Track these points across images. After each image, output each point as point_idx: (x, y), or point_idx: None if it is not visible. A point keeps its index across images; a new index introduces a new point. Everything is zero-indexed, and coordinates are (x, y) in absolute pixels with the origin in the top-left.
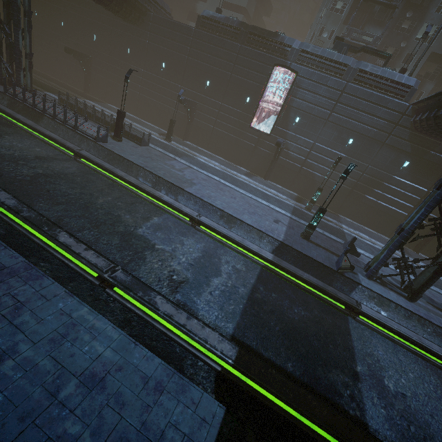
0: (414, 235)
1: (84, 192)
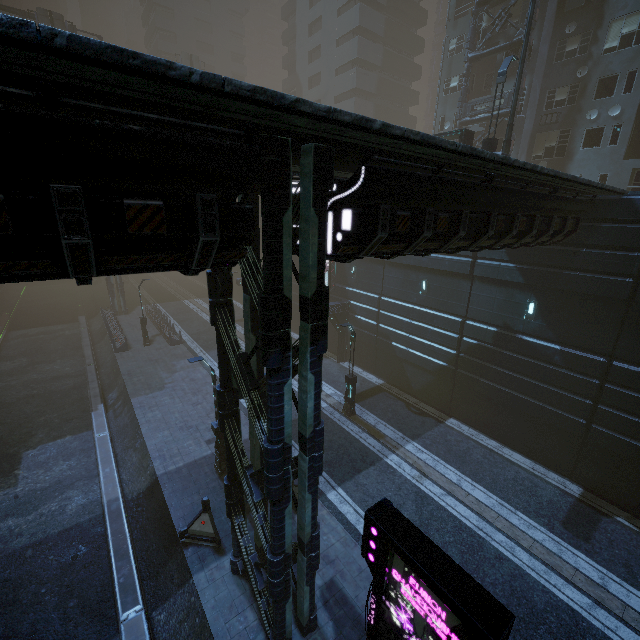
0: (635, 481)
1: (41, 410)
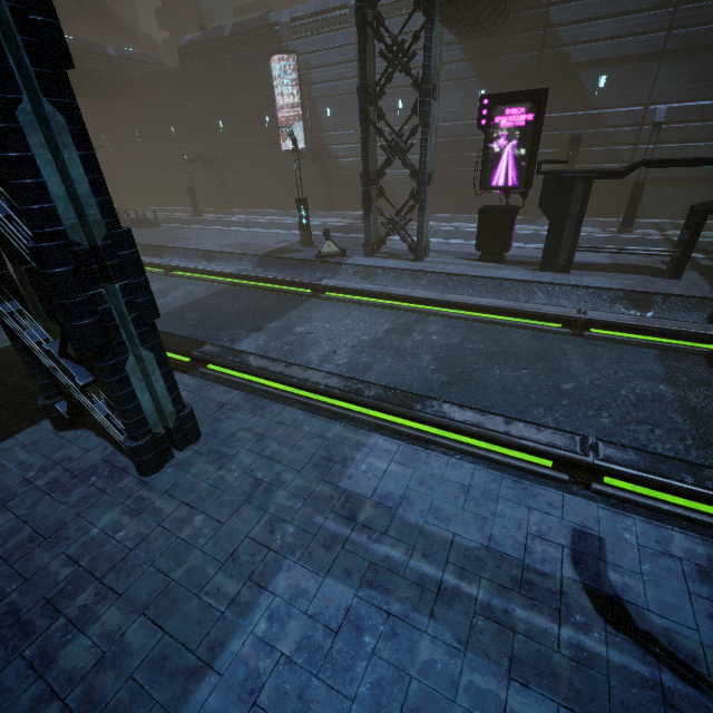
0: None
1: None
